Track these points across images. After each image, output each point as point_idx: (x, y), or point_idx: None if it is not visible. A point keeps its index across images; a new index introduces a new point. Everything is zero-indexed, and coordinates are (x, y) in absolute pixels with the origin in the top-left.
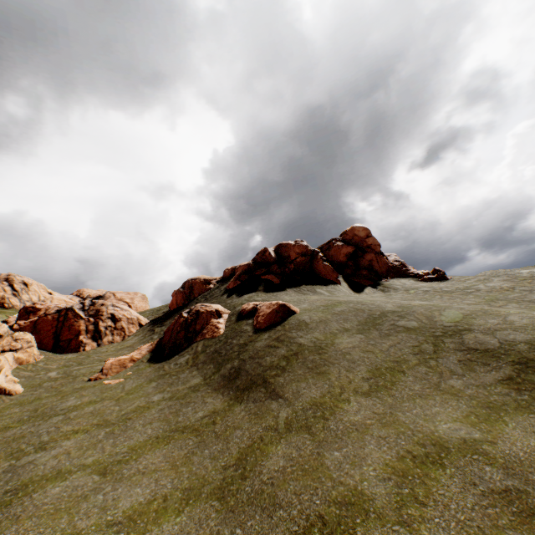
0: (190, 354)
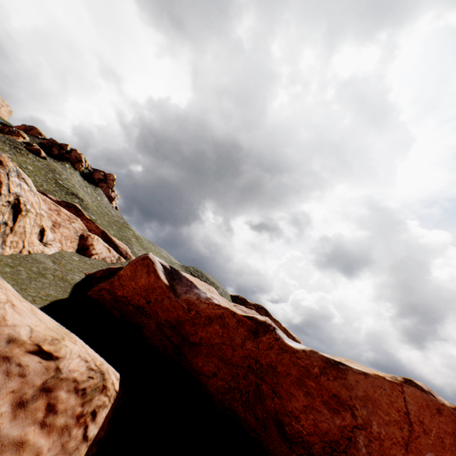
0: (3, 135)
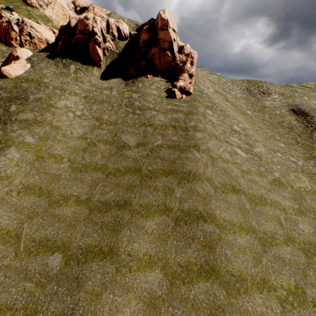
0: None
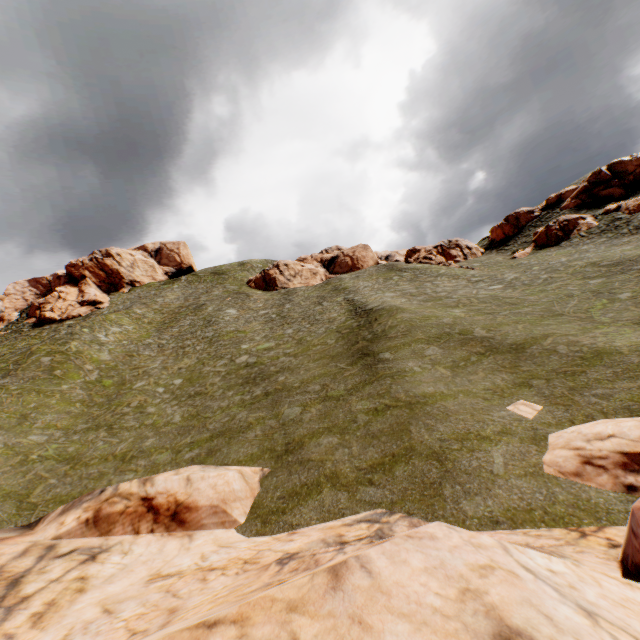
0: (577, 239)
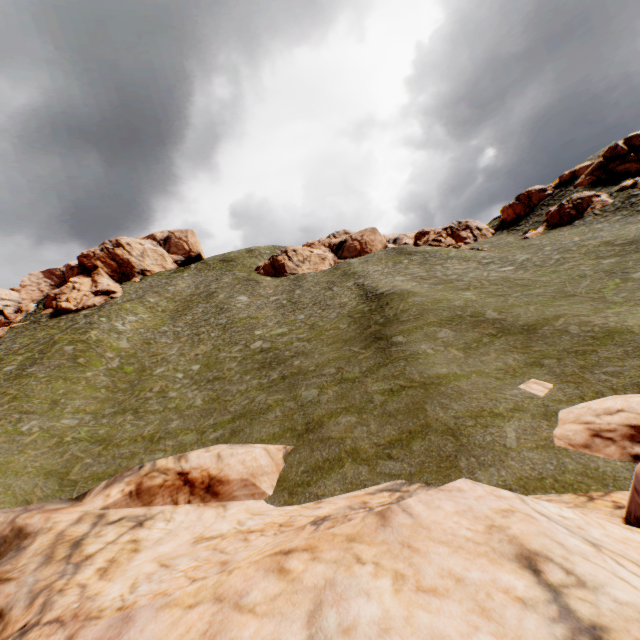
0: (591, 217)
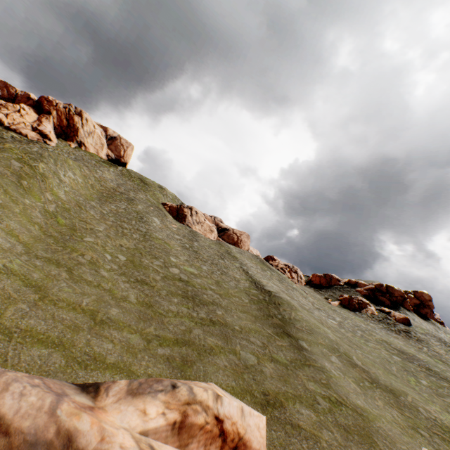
0: (366, 315)
